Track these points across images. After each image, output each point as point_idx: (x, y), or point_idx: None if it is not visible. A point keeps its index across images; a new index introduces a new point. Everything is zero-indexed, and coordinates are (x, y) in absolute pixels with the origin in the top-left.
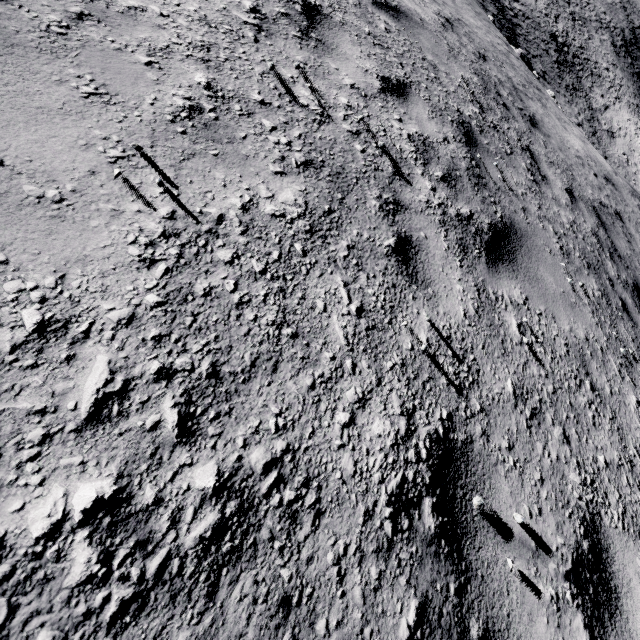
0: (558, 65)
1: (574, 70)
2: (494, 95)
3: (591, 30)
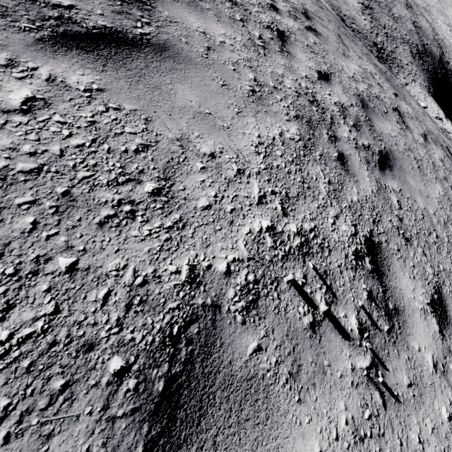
0: (378, 59)
1: (387, 62)
2: (343, 26)
3: (397, 43)
